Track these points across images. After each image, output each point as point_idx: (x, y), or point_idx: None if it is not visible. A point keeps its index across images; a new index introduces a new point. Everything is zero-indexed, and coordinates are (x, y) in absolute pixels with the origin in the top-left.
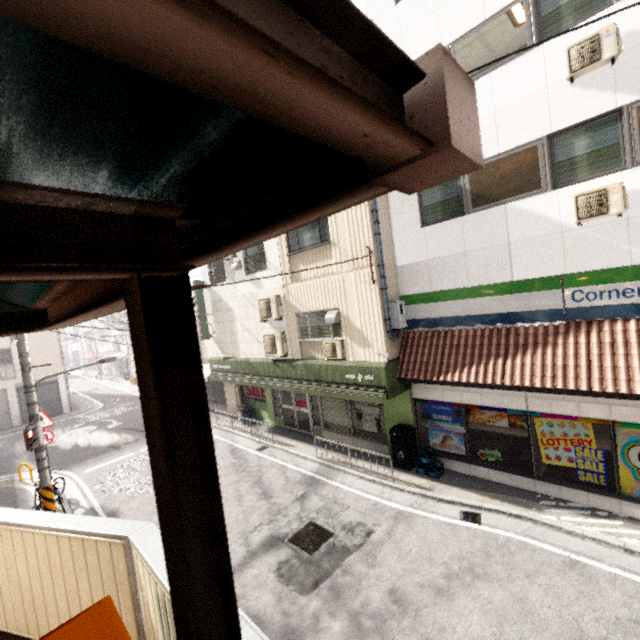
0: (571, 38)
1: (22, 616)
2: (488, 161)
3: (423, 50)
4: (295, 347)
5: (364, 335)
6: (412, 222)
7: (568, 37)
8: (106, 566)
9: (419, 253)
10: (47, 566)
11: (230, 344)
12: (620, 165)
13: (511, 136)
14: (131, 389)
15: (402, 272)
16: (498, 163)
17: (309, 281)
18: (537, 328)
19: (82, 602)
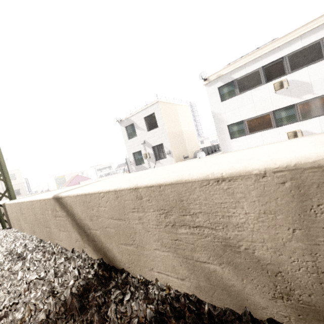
0: (287, 128)
1: None
2: None
3: (234, 119)
4: None
5: None
6: None
7: (286, 127)
8: None
9: None
10: None
11: None
12: None
13: None
14: None
15: None
16: None
17: None
18: None
19: None
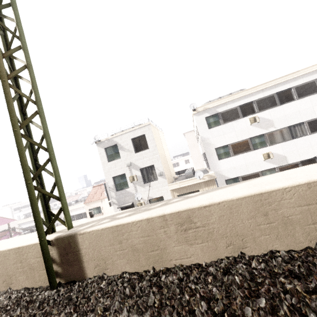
0: (261, 151)
1: None
2: (246, 175)
3: (220, 143)
4: None
5: None
6: None
7: (260, 150)
8: None
9: None
10: None
11: None
12: None
13: (251, 170)
14: None
15: None
16: (249, 176)
17: None
18: None
19: None
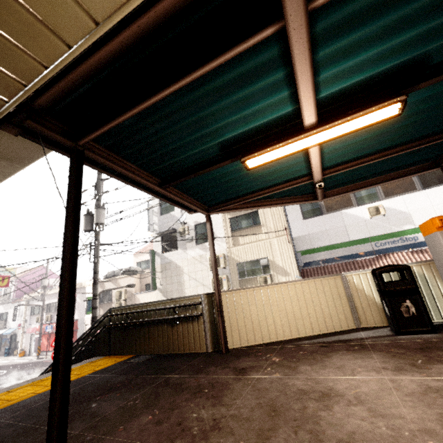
0: None
1: (287, 328)
2: None
3: None
4: (235, 284)
5: (285, 269)
6: (298, 218)
7: None
8: (333, 288)
9: (304, 231)
10: (302, 297)
11: (176, 291)
12: (378, 199)
13: None
14: (23, 359)
15: (295, 240)
16: None
17: (246, 244)
18: (365, 259)
19: (322, 308)
